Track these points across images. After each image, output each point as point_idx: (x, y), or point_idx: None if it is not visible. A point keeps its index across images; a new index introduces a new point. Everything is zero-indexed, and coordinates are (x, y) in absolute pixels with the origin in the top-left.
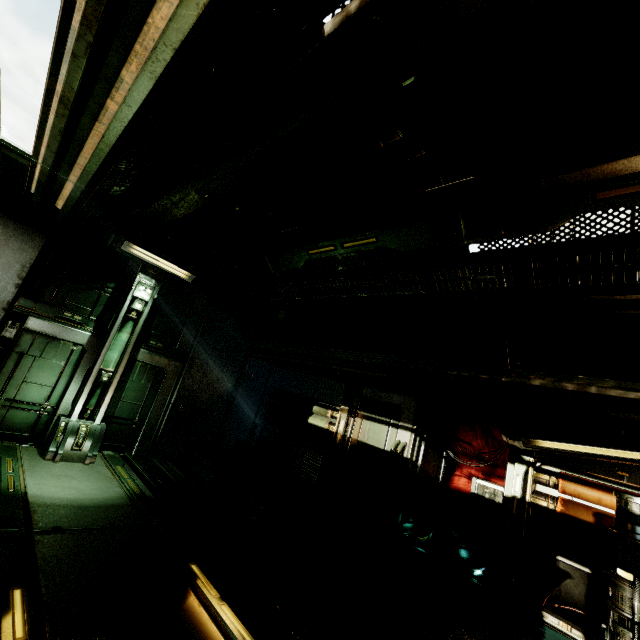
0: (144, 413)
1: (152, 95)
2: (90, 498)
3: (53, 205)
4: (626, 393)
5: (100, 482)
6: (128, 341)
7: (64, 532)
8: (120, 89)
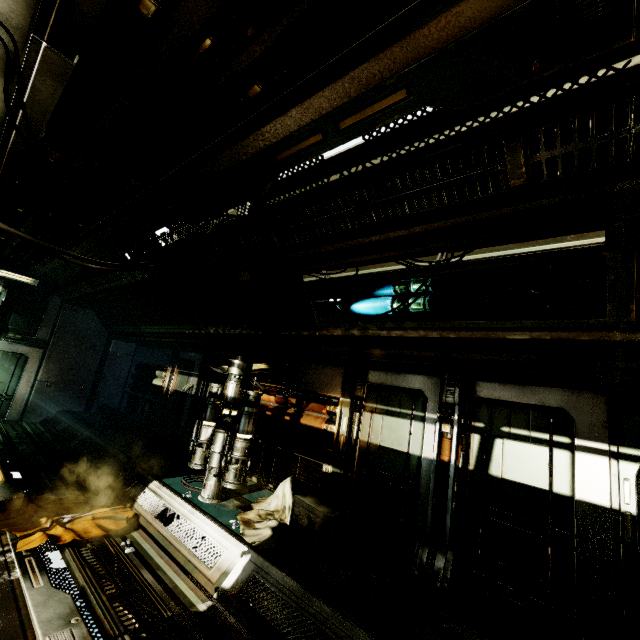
0: (11, 389)
1: None
2: None
3: None
4: (235, 331)
5: None
6: None
7: None
8: None
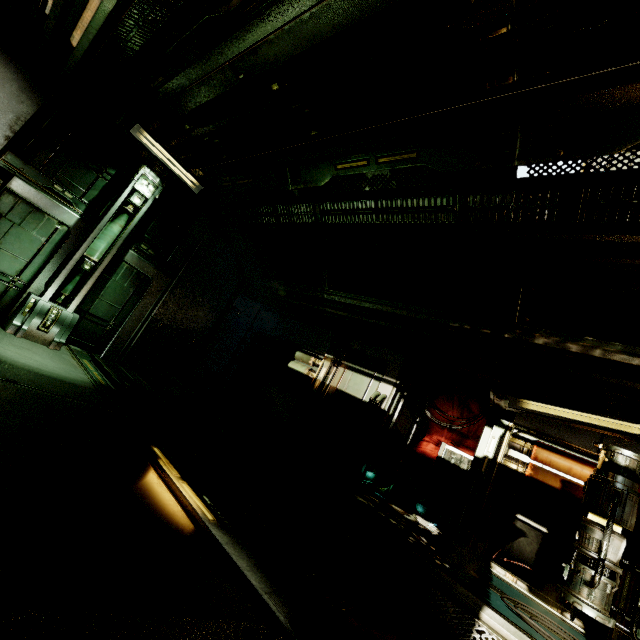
0: (121, 318)
1: None
2: (51, 372)
3: (67, 39)
4: (631, 359)
5: (64, 365)
6: (119, 236)
7: (20, 386)
8: None
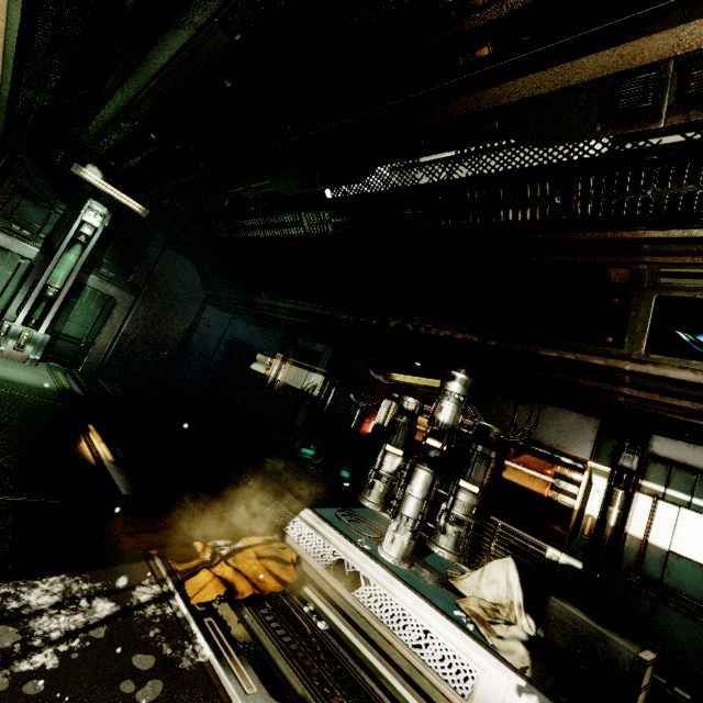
0: (92, 336)
1: (24, 19)
2: (20, 380)
3: None
4: (439, 332)
5: (35, 376)
6: (76, 263)
7: None
8: (1, 10)
